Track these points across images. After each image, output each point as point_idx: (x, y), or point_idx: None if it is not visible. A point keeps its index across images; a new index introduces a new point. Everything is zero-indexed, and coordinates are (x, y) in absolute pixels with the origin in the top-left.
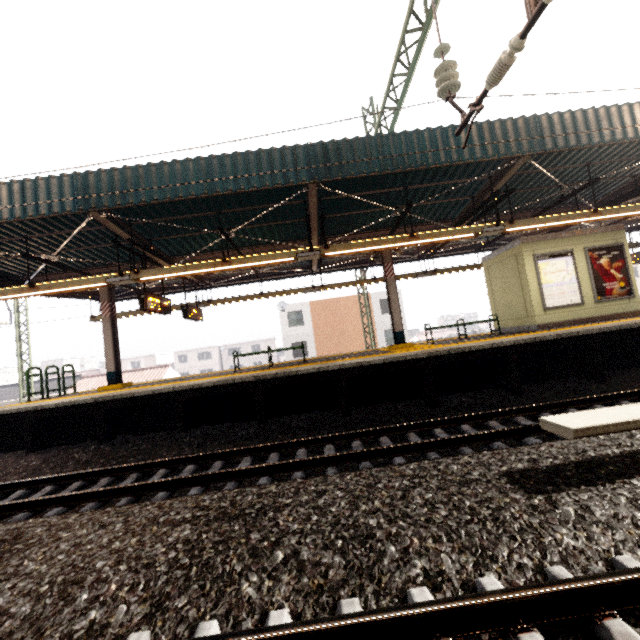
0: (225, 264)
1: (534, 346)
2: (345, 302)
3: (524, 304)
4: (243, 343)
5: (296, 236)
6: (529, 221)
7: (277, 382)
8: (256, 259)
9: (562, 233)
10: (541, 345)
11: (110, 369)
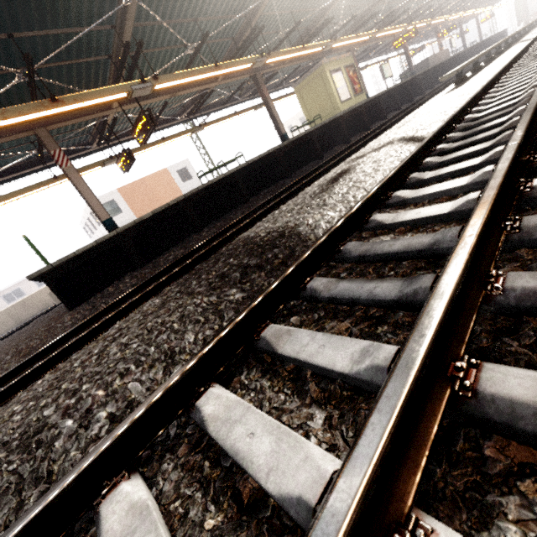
0: (217, 68)
1: (367, 104)
2: (150, 181)
3: (331, 103)
4: (20, 282)
5: (210, 62)
6: (340, 40)
7: (288, 147)
8: (235, 64)
9: (334, 57)
10: (369, 104)
11: (104, 217)
